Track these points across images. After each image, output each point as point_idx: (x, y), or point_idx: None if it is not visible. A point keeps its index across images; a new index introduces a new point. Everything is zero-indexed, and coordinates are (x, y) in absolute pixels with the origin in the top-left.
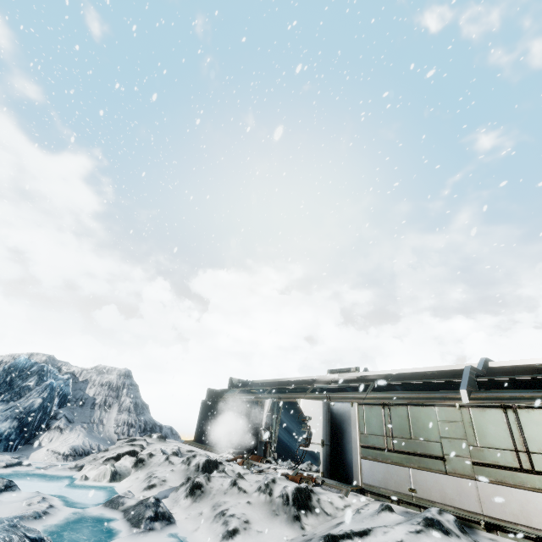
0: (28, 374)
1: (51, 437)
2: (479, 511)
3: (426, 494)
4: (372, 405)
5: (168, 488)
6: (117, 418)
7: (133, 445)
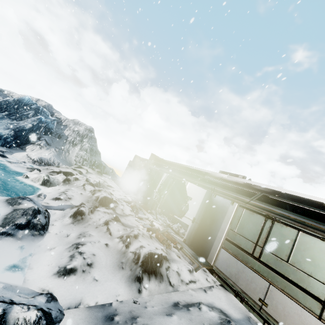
0: (29, 108)
1: (33, 148)
2: None
3: (278, 317)
4: (254, 212)
5: (69, 204)
6: (78, 153)
7: (75, 169)
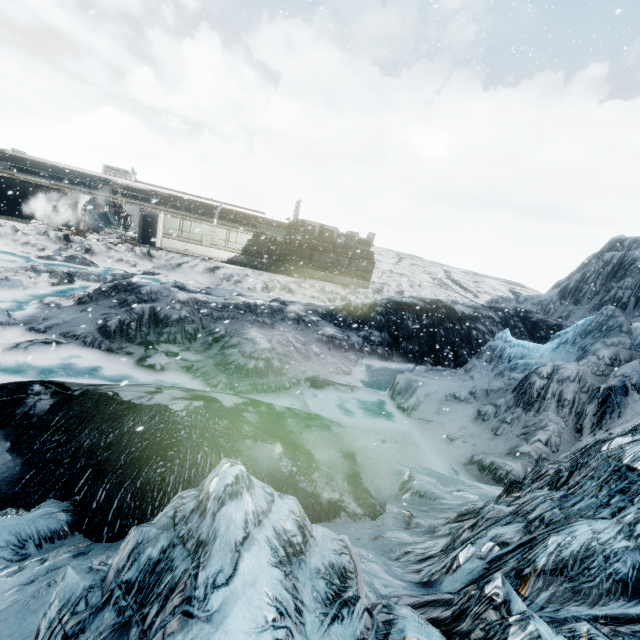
0: None
1: None
2: (208, 256)
3: (191, 251)
4: (174, 217)
5: (54, 250)
6: None
7: None
